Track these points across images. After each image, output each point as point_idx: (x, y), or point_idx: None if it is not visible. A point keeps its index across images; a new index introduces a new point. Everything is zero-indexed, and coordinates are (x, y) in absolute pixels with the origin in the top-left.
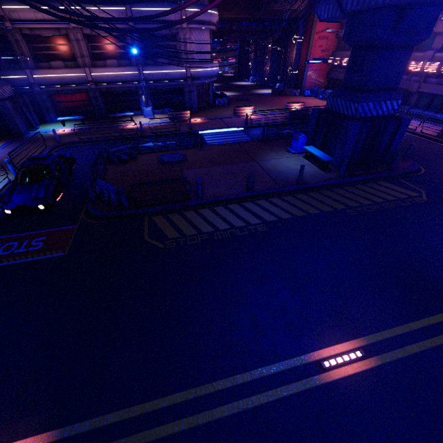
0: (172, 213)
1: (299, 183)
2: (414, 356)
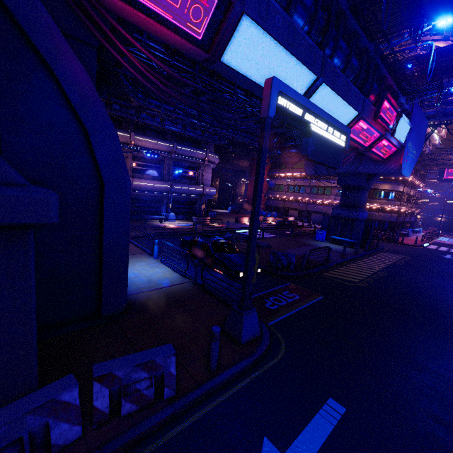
0: (329, 271)
1: (357, 253)
2: None
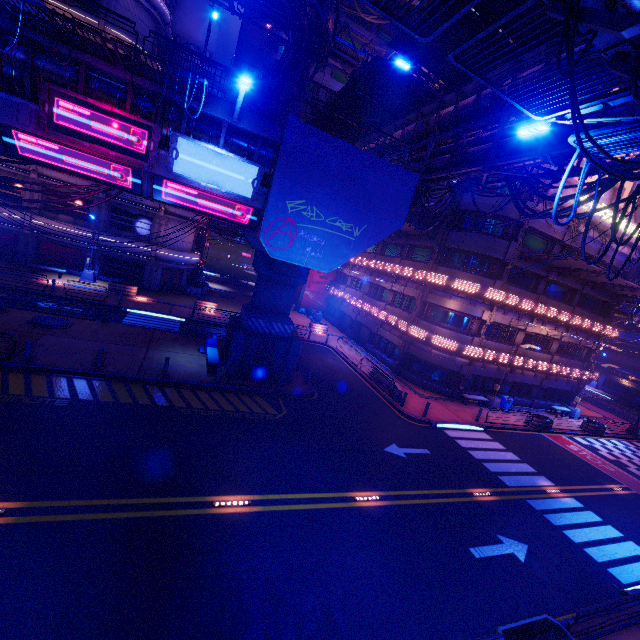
0: None
1: (163, 375)
2: (58, 523)
